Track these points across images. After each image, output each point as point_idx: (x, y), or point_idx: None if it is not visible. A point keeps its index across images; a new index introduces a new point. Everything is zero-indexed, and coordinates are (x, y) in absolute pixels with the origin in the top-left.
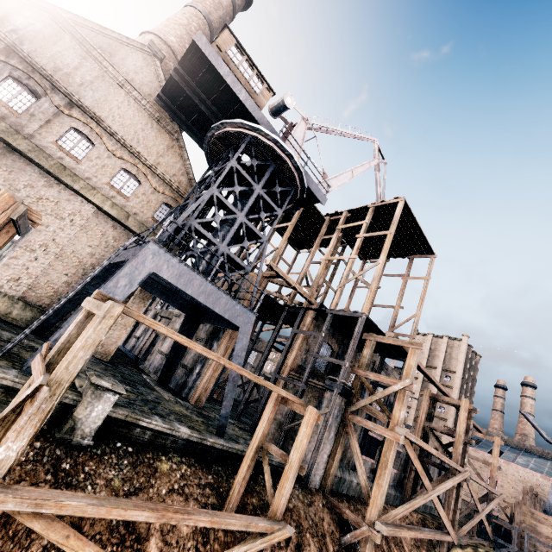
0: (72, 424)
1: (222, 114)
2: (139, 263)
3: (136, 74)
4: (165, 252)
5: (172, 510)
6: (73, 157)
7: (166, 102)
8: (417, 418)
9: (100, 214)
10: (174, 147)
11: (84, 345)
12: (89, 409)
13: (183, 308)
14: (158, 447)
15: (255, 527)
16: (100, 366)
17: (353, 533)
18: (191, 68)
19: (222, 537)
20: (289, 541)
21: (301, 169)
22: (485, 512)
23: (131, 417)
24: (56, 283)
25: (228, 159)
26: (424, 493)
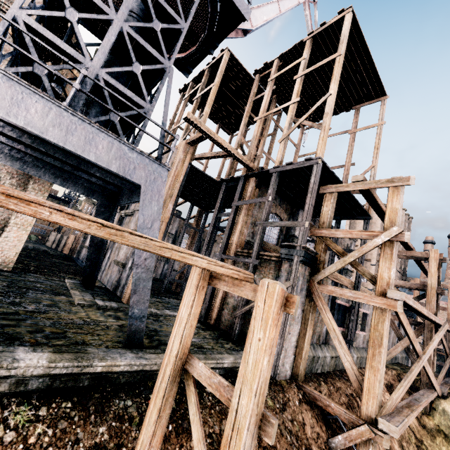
0: None
1: None
2: None
3: None
4: None
5: None
6: None
7: None
8: None
9: None
10: None
11: None
12: None
13: (91, 193)
14: None
15: None
16: None
17: (346, 434)
18: None
19: None
20: None
21: None
22: None
23: None
24: None
25: None
26: (417, 360)
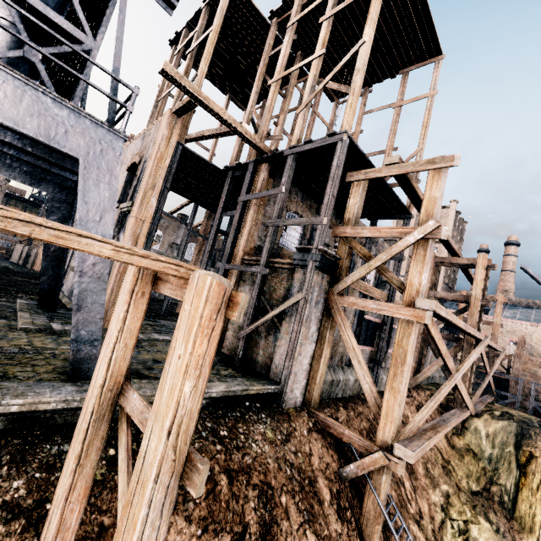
0: None
1: None
2: None
3: None
4: None
5: None
6: None
7: None
8: None
9: None
10: None
11: None
12: None
13: (36, 181)
14: None
15: None
16: None
17: (359, 463)
18: None
19: None
20: (242, 537)
21: None
22: (492, 372)
23: None
24: None
25: None
26: (449, 379)
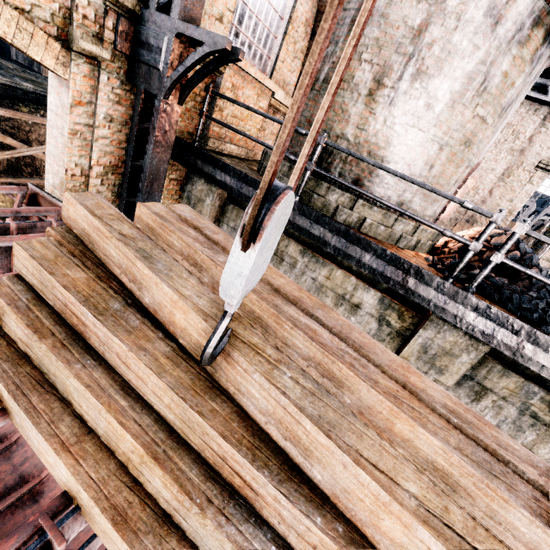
0: None
1: None
2: None
3: None
4: None
5: (21, 114)
6: None
7: None
8: None
9: None
10: None
11: None
12: None
13: None
14: (12, 97)
15: None
16: None
17: None
18: None
19: None
20: None
21: None
22: None
23: None
24: None
25: None
26: None
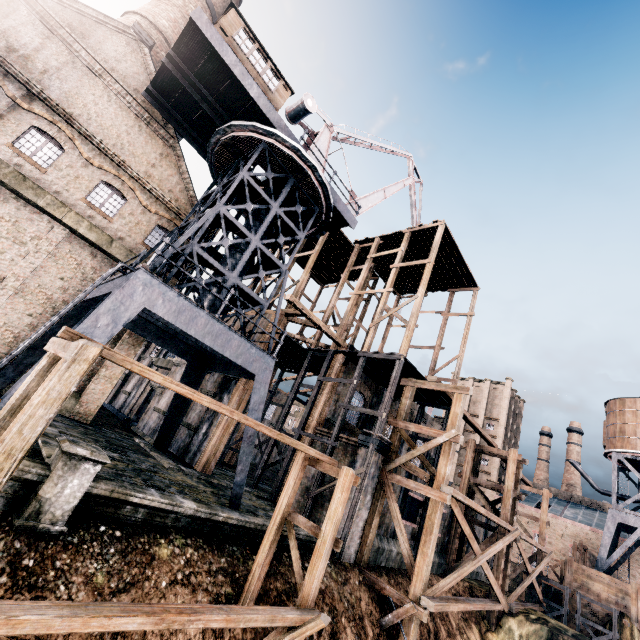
0: (37, 507)
1: (229, 115)
2: (125, 296)
3: (118, 63)
4: (159, 282)
5: (174, 610)
6: (36, 164)
7: (158, 98)
8: (462, 474)
9: (74, 238)
10: (169, 156)
11: (44, 400)
12: (60, 485)
13: (184, 354)
14: (155, 527)
15: (282, 620)
16: (78, 430)
17: (395, 612)
18: (188, 55)
19: (239, 634)
20: (322, 629)
21: (326, 184)
22: (535, 574)
23: (118, 492)
24: (16, 326)
25: (238, 171)
26: (473, 559)
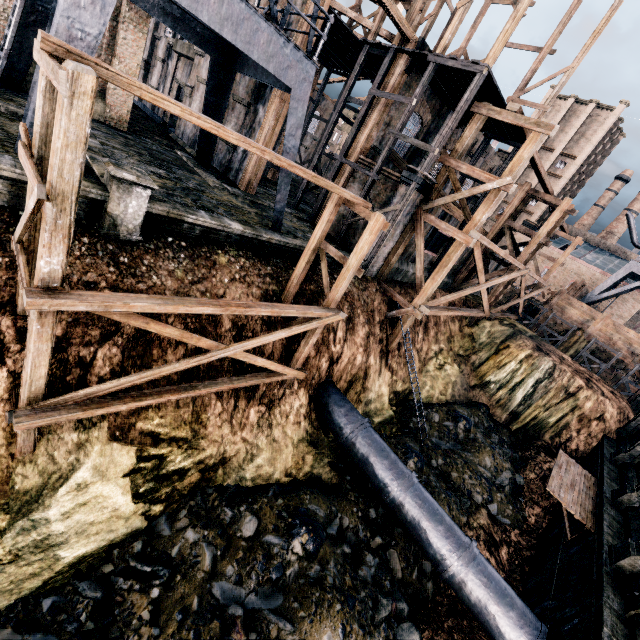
0: (112, 221)
1: None
2: None
3: None
4: None
5: (234, 305)
6: None
7: None
8: (500, 216)
9: None
10: None
11: (66, 143)
12: (122, 205)
13: (204, 44)
14: (212, 241)
15: (312, 314)
16: (118, 141)
17: (399, 311)
18: None
19: None
20: None
21: None
22: (525, 298)
23: (173, 213)
24: None
25: None
26: (475, 286)
